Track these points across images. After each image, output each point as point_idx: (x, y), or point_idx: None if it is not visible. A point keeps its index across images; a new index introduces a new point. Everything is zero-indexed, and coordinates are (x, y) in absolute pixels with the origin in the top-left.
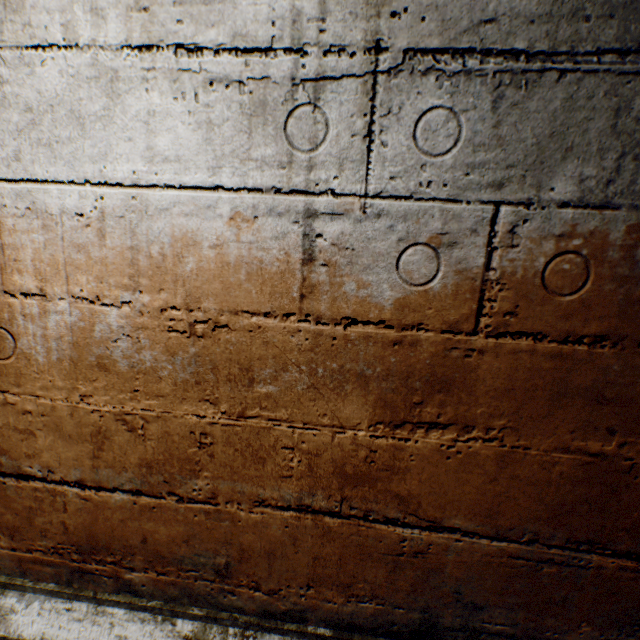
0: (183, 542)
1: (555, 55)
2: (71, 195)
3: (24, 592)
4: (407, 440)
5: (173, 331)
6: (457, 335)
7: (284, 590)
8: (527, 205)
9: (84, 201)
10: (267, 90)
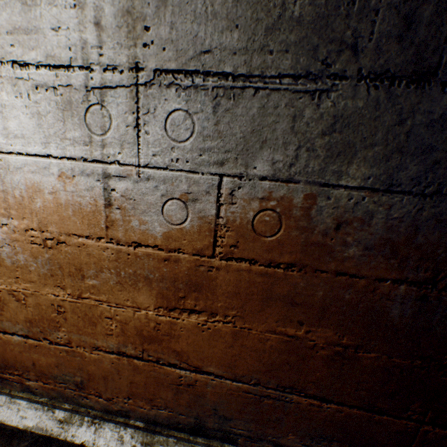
0: (56, 367)
1: (252, 77)
2: None
3: None
4: (178, 319)
5: (34, 243)
6: (203, 257)
7: (115, 399)
8: (240, 177)
9: None
10: (71, 93)
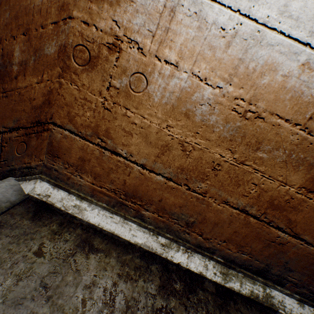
0: (178, 207)
1: None
2: (224, 15)
3: (91, 203)
4: (310, 199)
5: (234, 111)
6: None
7: (212, 239)
8: None
9: (229, 22)
10: None
